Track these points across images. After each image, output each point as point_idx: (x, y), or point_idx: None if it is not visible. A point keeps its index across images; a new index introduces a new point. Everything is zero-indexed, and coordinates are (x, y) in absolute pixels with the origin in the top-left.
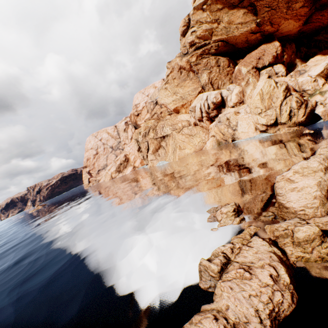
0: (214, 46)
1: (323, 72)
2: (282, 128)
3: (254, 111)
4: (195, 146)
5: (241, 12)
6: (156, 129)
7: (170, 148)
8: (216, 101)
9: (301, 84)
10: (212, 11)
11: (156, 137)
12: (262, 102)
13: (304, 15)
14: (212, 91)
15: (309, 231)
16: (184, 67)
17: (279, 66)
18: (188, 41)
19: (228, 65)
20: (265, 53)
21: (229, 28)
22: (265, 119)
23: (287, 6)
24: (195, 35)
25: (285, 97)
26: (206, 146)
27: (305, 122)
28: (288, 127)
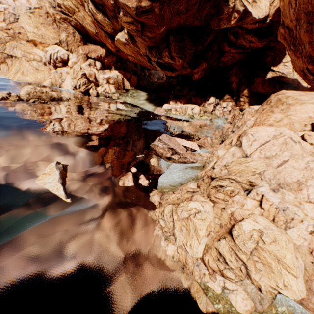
0: (74, 22)
1: (107, 78)
2: (78, 92)
3: (71, 76)
4: (37, 79)
5: (90, 19)
6: (5, 45)
7: (14, 69)
8: (63, 58)
9: (99, 78)
10: (76, 0)
11: (3, 51)
12: (74, 74)
13: (114, 48)
14: (65, 50)
15: (14, 94)
16: (51, 15)
17: (99, 63)
18: (58, 1)
19: (80, 41)
20: (97, 51)
21: (84, 21)
22: (73, 83)
23: (106, 37)
24: (63, 2)
25: (82, 78)
26: (44, 83)
27: (85, 93)
28: (79, 92)
